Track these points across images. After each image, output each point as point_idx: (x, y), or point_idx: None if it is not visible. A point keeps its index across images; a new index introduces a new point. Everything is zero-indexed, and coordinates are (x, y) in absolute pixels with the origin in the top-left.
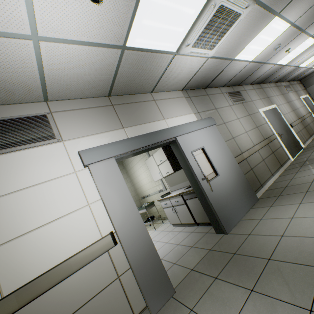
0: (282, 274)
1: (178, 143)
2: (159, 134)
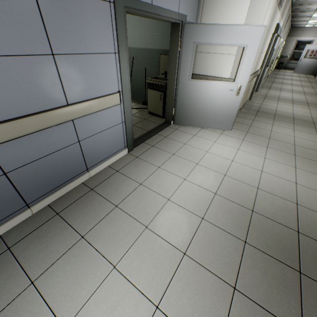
0: (284, 100)
1: (276, 40)
2: (281, 31)
